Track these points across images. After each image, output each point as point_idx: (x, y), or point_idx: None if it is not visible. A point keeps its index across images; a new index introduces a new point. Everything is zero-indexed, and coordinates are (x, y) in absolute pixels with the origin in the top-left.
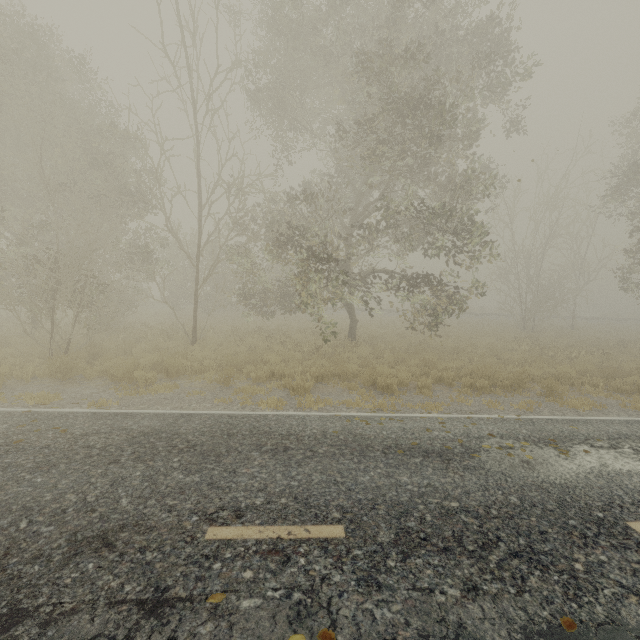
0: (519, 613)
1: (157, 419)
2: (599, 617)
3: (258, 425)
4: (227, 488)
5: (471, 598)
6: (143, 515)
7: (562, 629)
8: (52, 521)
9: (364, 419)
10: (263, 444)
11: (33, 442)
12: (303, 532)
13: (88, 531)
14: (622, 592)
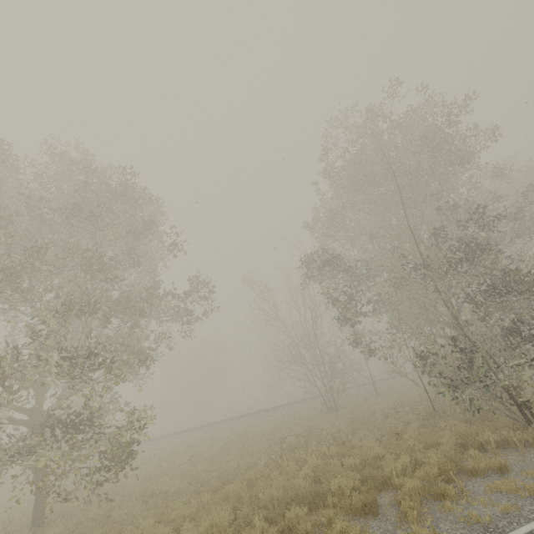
0: None
1: None
2: None
3: None
4: None
5: None
6: None
7: None
8: None
9: None
10: None
11: None
12: None
13: None
14: None
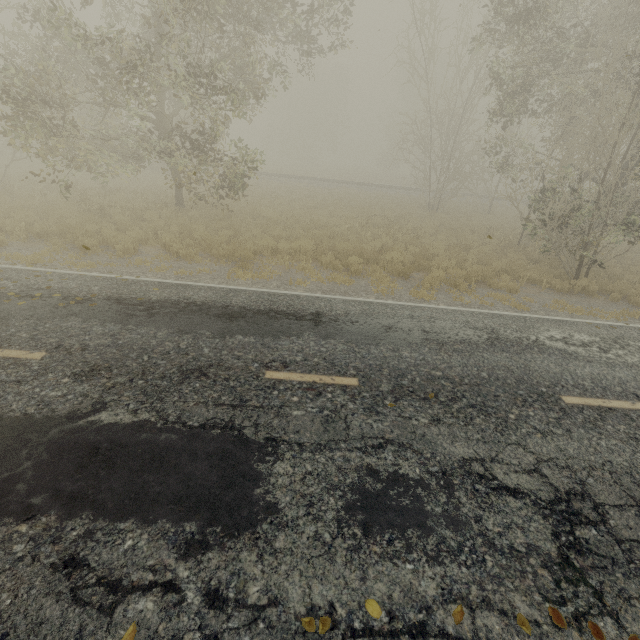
0: None
1: None
2: None
3: None
4: None
5: None
6: None
7: None
8: None
9: None
10: None
11: None
12: None
13: None
14: None
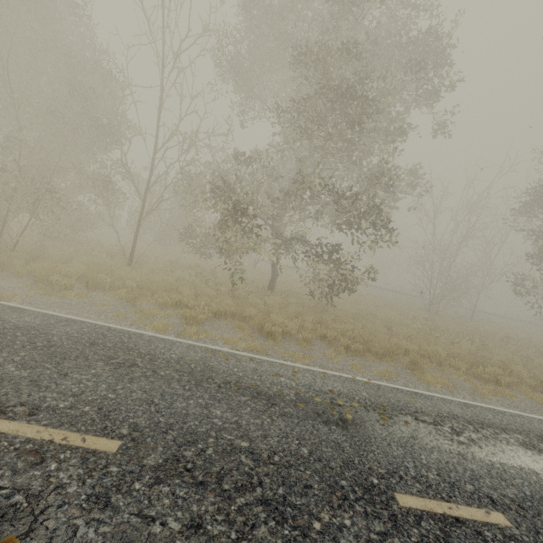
0: None
1: (41, 318)
2: None
3: (127, 341)
4: (45, 387)
5: (187, 535)
6: None
7: None
8: None
9: (228, 355)
10: (115, 357)
11: None
12: (78, 440)
13: None
14: None
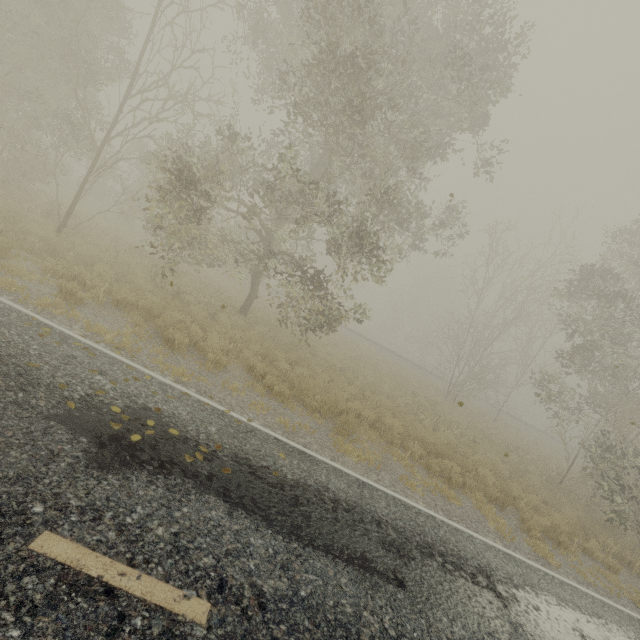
0: None
1: None
2: None
3: None
4: None
5: None
6: None
7: None
8: None
9: (55, 334)
10: None
11: None
12: None
13: None
14: None
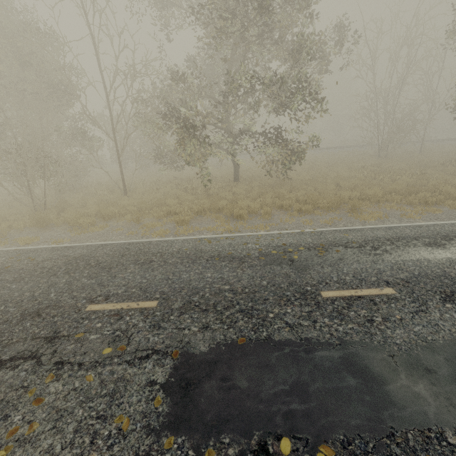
0: (221, 337)
1: (86, 249)
2: (261, 337)
3: (143, 248)
4: (107, 285)
5: (202, 331)
6: (59, 301)
7: (237, 343)
8: (16, 306)
9: (210, 239)
10: (139, 260)
11: (15, 267)
12: (135, 305)
13: (31, 309)
14: (284, 326)
